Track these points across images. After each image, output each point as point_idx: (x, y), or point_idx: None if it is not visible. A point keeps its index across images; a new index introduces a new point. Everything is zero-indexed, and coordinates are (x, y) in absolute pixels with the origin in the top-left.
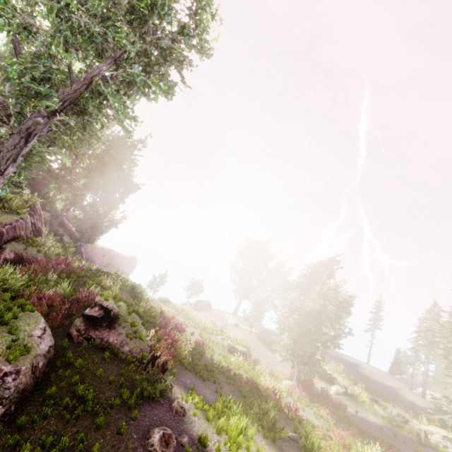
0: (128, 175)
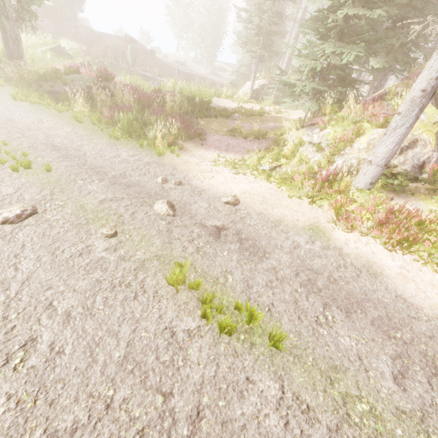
0: None
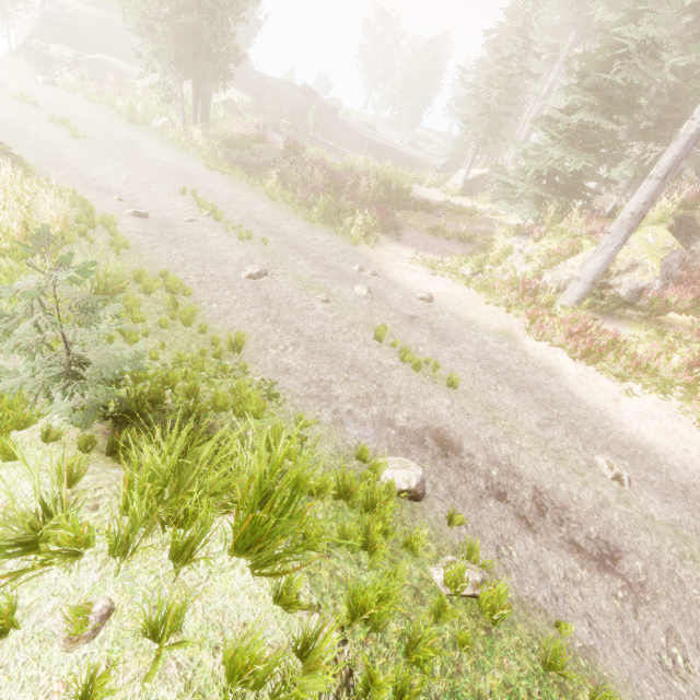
0: None
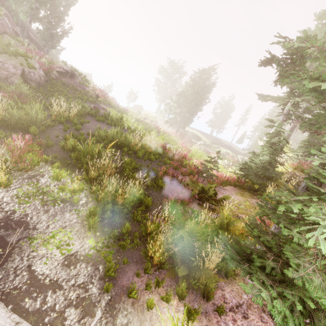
0: None
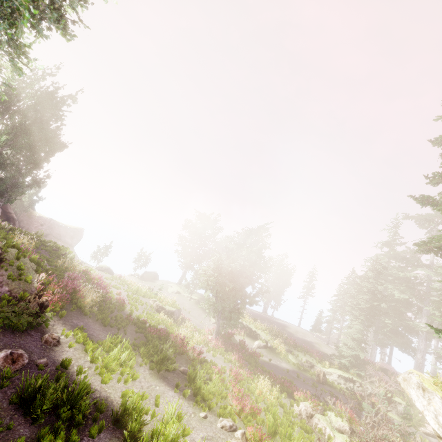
0: (56, 134)
